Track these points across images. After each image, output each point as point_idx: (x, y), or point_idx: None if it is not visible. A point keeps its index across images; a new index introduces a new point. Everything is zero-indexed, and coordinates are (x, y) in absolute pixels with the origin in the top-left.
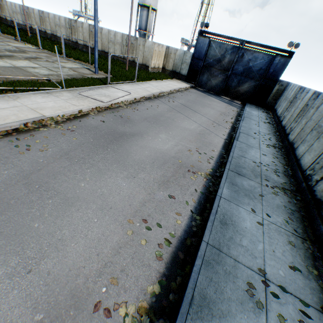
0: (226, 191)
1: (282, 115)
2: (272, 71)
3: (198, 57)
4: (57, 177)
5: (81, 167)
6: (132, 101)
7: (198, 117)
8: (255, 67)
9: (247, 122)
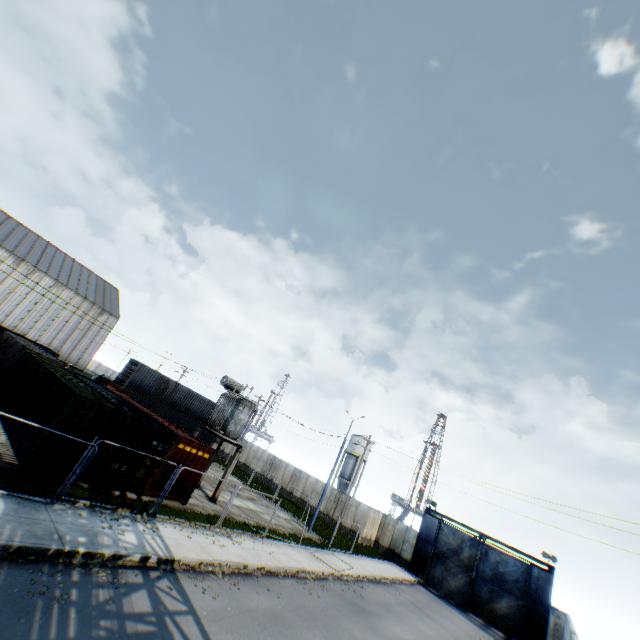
0: None
1: None
2: (534, 586)
3: (426, 538)
4: (339, 618)
5: (348, 618)
6: (357, 577)
7: (435, 624)
8: (508, 573)
9: None
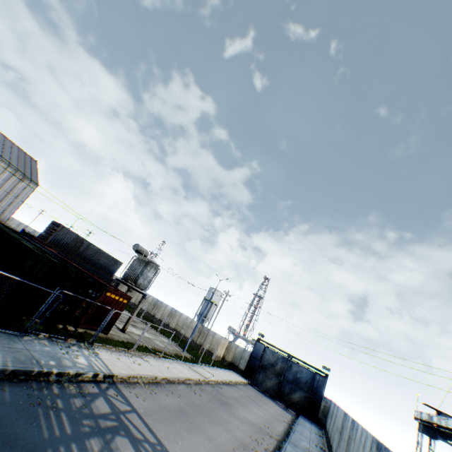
0: (289, 446)
1: (328, 427)
2: (316, 385)
3: (255, 356)
4: (215, 408)
5: (219, 408)
6: (217, 382)
7: (262, 409)
8: (302, 378)
9: (301, 426)
